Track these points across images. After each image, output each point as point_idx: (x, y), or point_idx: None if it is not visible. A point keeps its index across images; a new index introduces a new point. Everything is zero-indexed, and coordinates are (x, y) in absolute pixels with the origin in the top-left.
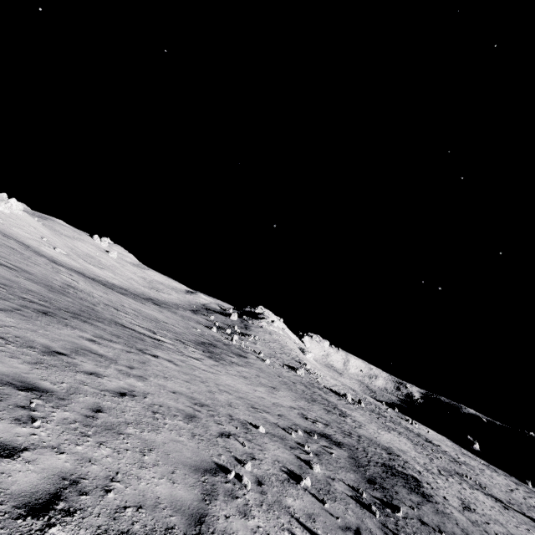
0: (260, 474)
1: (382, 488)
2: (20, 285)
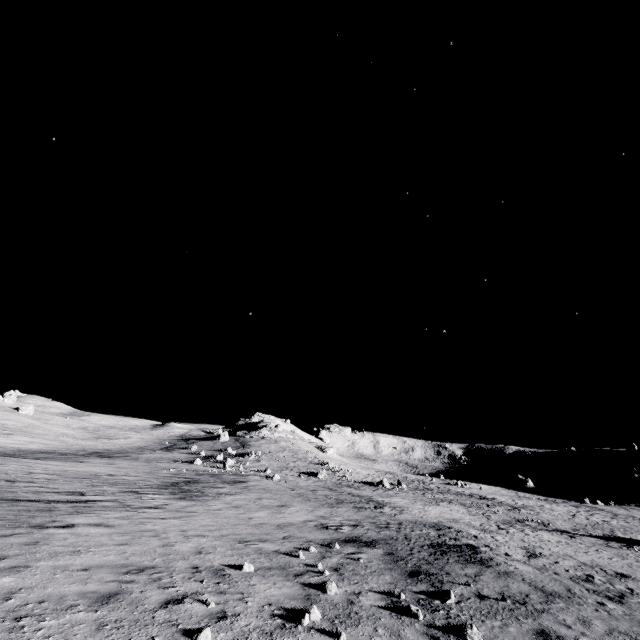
0: (229, 639)
1: (429, 576)
2: None
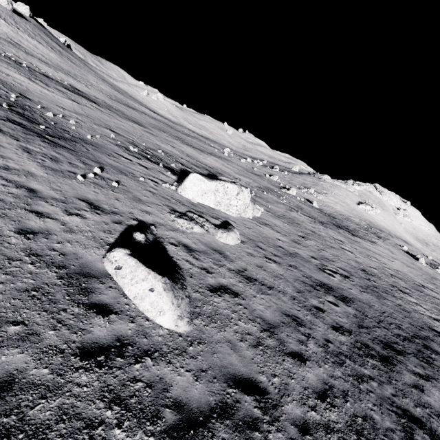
0: None
1: (44, 76)
2: (39, 57)
